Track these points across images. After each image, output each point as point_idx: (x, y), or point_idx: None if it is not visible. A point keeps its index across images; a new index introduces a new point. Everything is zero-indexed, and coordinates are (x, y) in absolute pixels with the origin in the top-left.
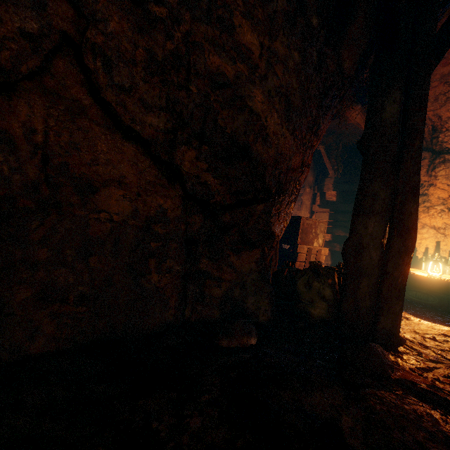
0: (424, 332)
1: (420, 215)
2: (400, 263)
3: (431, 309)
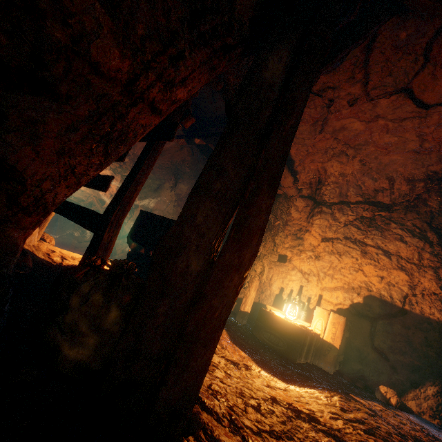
0: (252, 393)
1: (294, 257)
2: (226, 284)
3: (279, 355)
